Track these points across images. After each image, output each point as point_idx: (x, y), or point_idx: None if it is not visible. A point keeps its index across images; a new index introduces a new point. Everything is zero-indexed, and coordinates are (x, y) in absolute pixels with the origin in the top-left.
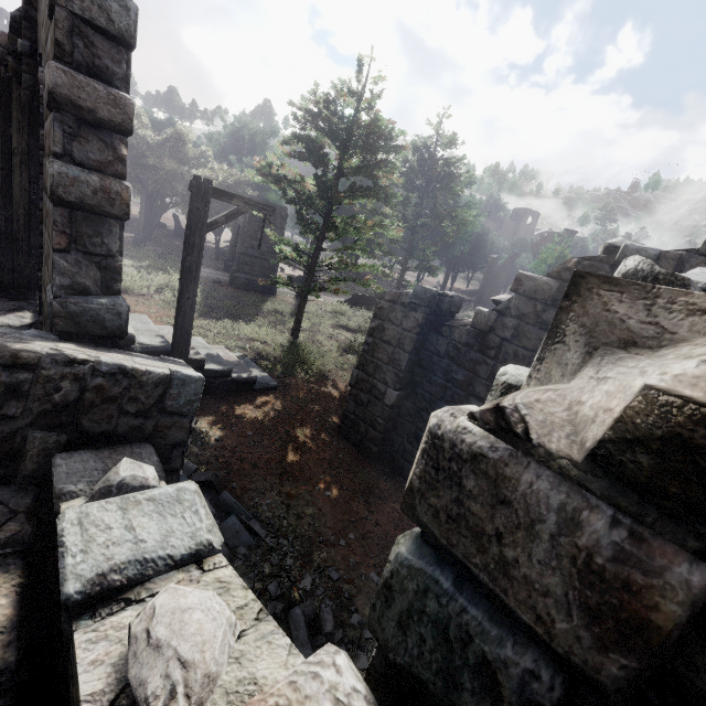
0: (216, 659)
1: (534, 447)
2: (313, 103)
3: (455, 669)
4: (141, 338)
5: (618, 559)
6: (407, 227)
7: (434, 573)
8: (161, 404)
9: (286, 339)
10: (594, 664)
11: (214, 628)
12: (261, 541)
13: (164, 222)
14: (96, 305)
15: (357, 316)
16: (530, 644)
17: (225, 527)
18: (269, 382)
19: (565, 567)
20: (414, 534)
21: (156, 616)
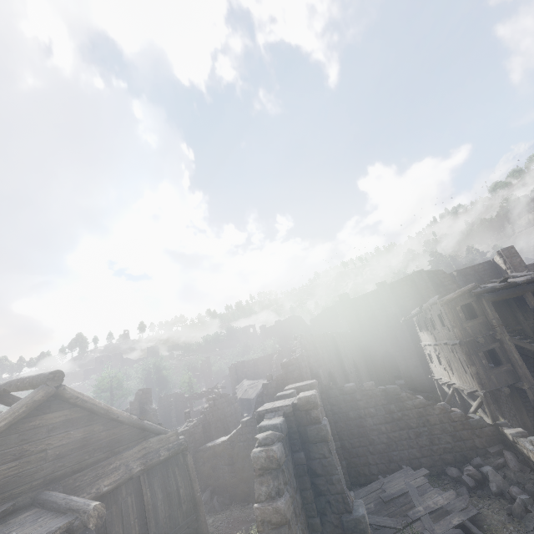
0: None
1: None
2: None
3: None
4: None
5: None
6: None
7: None
8: None
9: None
10: None
11: None
12: None
13: None
14: None
15: None
16: None
17: None
18: None
19: None
20: None
21: None
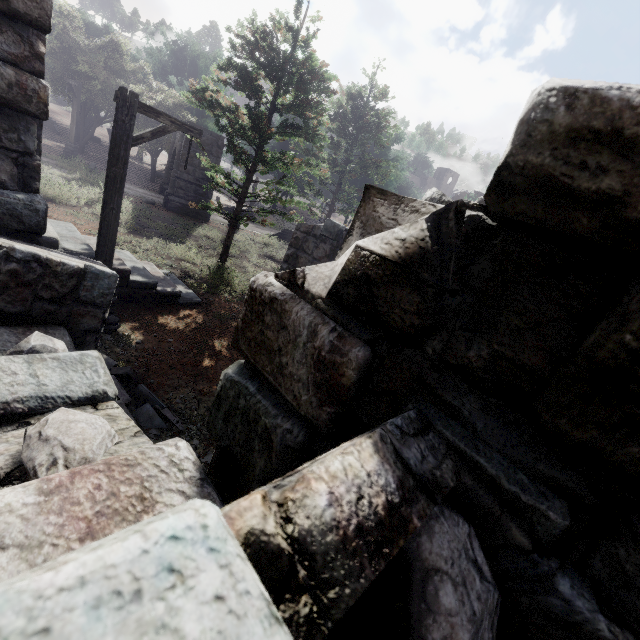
0: (94, 451)
1: (305, 292)
2: (251, 32)
3: (251, 439)
4: (66, 244)
5: (331, 351)
6: (336, 171)
7: (246, 383)
8: (75, 294)
9: (214, 262)
10: (316, 416)
11: (95, 433)
12: (173, 425)
13: (99, 136)
14: (12, 199)
15: (285, 249)
16: (292, 417)
17: (140, 413)
18: (193, 298)
19: (308, 362)
20: (240, 363)
21: (48, 424)
